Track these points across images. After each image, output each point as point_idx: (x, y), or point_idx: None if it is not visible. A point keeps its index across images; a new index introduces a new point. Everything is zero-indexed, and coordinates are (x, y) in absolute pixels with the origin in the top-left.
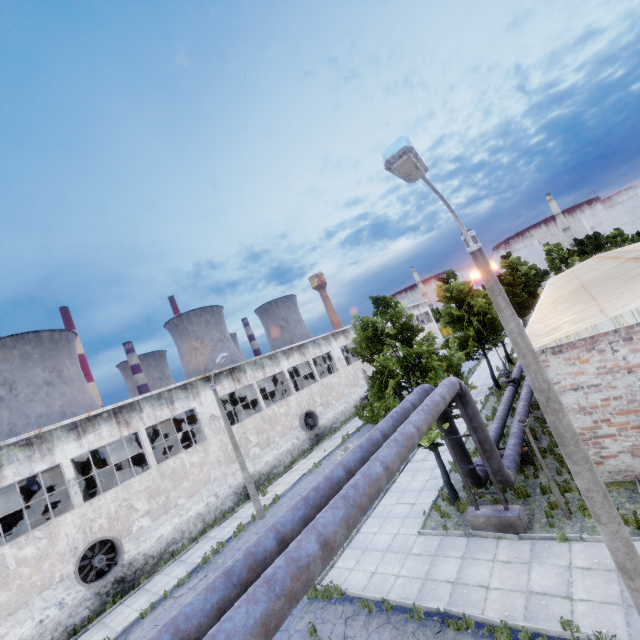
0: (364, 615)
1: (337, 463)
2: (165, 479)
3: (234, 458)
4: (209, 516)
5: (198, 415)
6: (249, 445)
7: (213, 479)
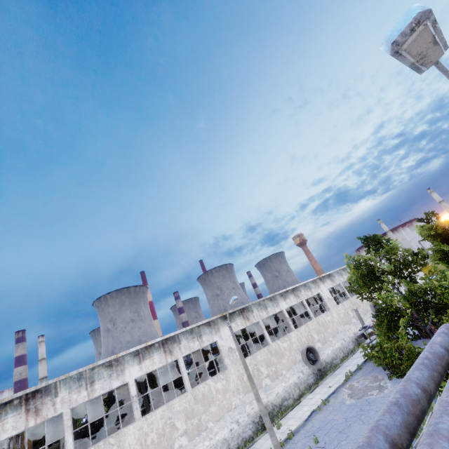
0: None
1: (372, 427)
2: (197, 402)
3: (249, 387)
4: (233, 442)
5: (219, 347)
6: (261, 376)
7: (234, 406)
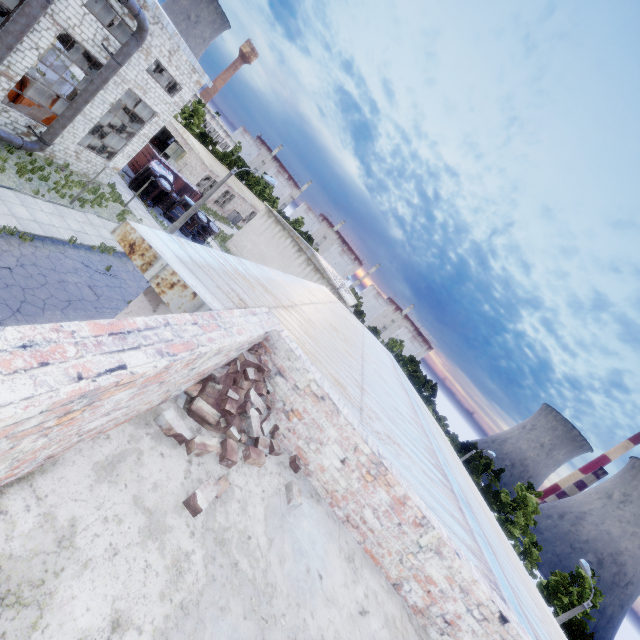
0: (56, 56)
1: None
2: None
3: None
4: None
5: None
6: None
7: None
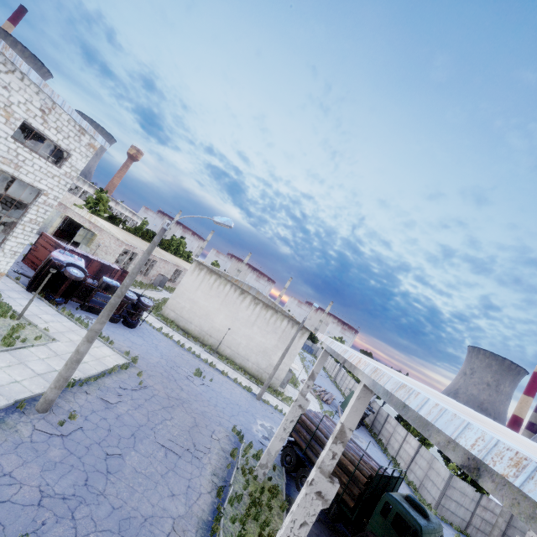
0: None
1: None
2: None
3: None
4: None
5: None
6: None
7: None
